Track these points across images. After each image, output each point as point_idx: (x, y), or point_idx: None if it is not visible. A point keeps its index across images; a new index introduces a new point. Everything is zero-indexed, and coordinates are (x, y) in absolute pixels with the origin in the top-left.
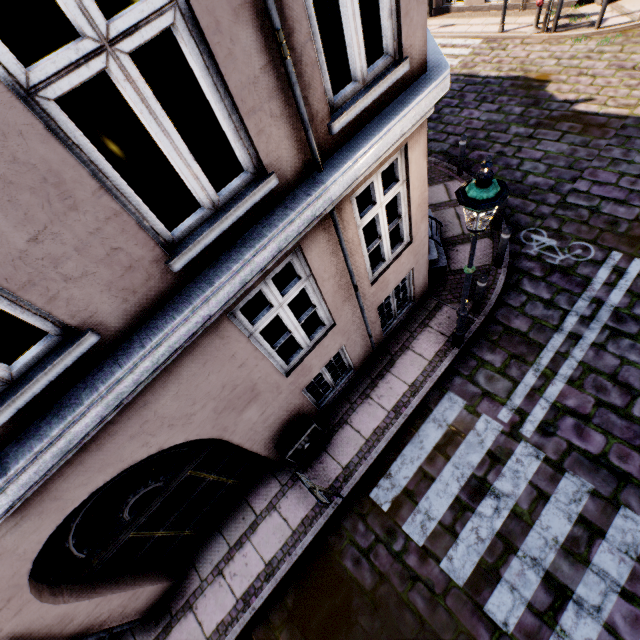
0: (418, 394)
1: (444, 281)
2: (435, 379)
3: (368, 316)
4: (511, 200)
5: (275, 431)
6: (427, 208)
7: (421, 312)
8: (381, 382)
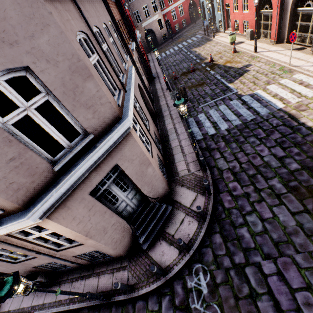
0: (79, 303)
1: (140, 256)
2: (89, 304)
3: (66, 257)
4: (217, 235)
5: (23, 272)
6: (87, 237)
7: (118, 263)
8: (80, 281)
